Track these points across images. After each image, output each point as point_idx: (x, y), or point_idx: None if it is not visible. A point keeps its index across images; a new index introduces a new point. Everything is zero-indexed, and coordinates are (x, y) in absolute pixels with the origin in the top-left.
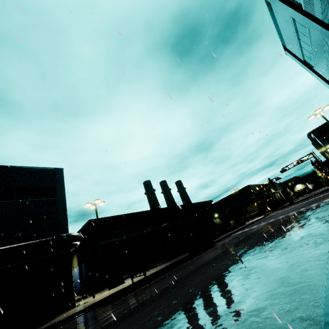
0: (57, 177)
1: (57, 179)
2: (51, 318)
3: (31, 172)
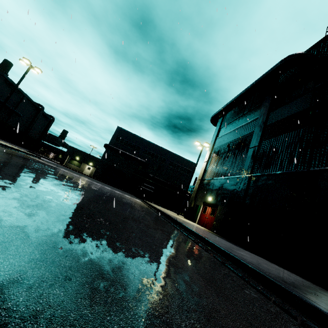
0: (193, 167)
1: (193, 168)
2: (173, 210)
3: (186, 161)
